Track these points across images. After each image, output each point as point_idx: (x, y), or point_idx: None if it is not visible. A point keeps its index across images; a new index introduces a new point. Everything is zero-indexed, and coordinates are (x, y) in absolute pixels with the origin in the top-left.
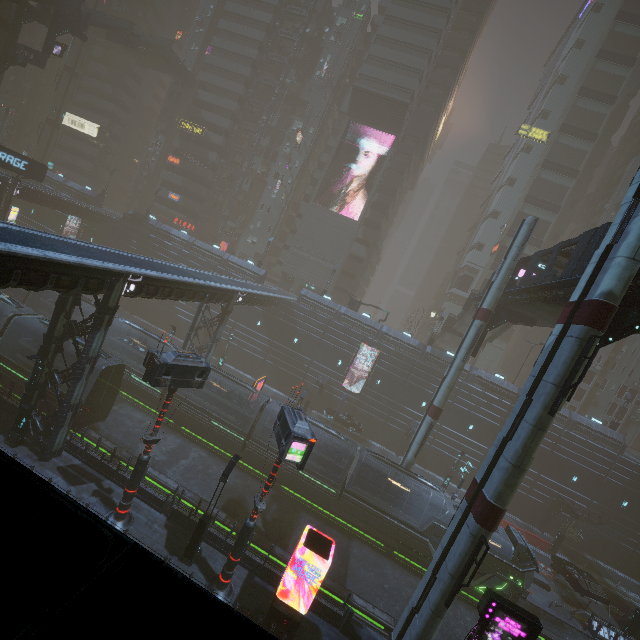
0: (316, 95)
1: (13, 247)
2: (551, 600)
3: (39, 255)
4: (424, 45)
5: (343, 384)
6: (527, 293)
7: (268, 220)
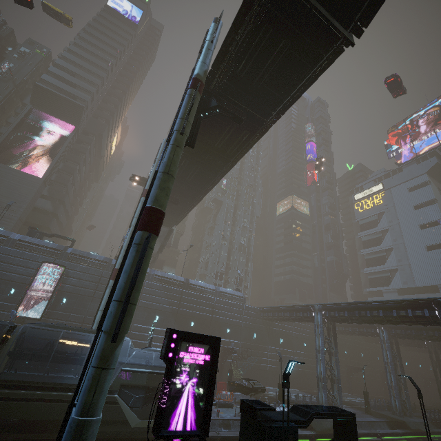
0: None
1: None
2: (235, 412)
3: None
4: (93, 80)
5: (17, 314)
6: None
7: None
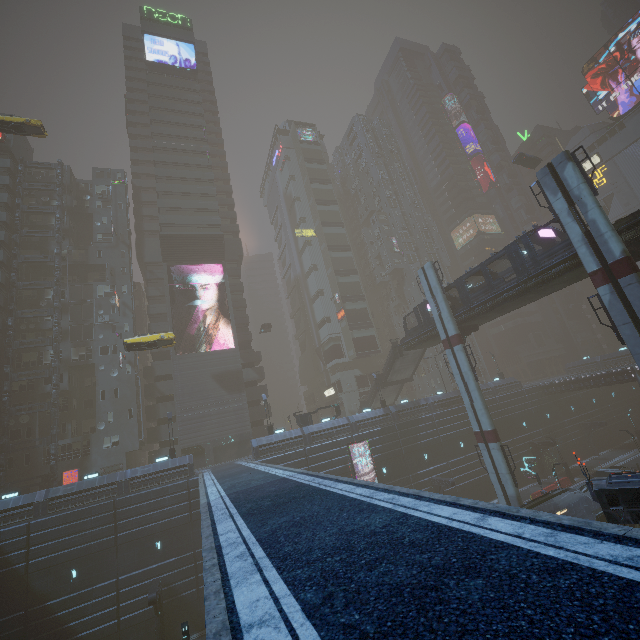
0: (110, 255)
1: (530, 532)
2: None
3: (526, 512)
4: (207, 192)
5: None
6: (484, 304)
7: (122, 404)
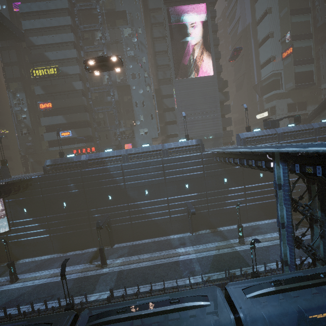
0: (127, 2)
1: None
2: None
3: None
4: None
5: None
6: None
7: (147, 111)
